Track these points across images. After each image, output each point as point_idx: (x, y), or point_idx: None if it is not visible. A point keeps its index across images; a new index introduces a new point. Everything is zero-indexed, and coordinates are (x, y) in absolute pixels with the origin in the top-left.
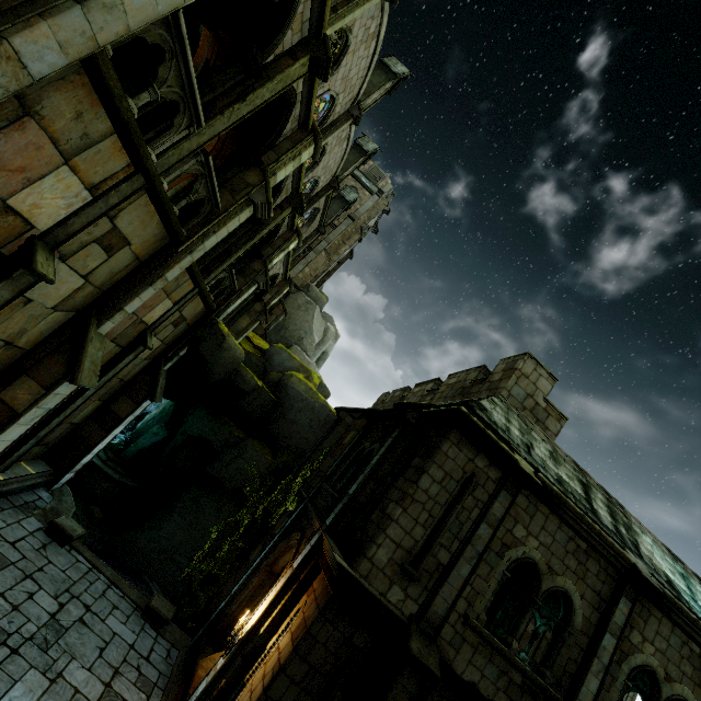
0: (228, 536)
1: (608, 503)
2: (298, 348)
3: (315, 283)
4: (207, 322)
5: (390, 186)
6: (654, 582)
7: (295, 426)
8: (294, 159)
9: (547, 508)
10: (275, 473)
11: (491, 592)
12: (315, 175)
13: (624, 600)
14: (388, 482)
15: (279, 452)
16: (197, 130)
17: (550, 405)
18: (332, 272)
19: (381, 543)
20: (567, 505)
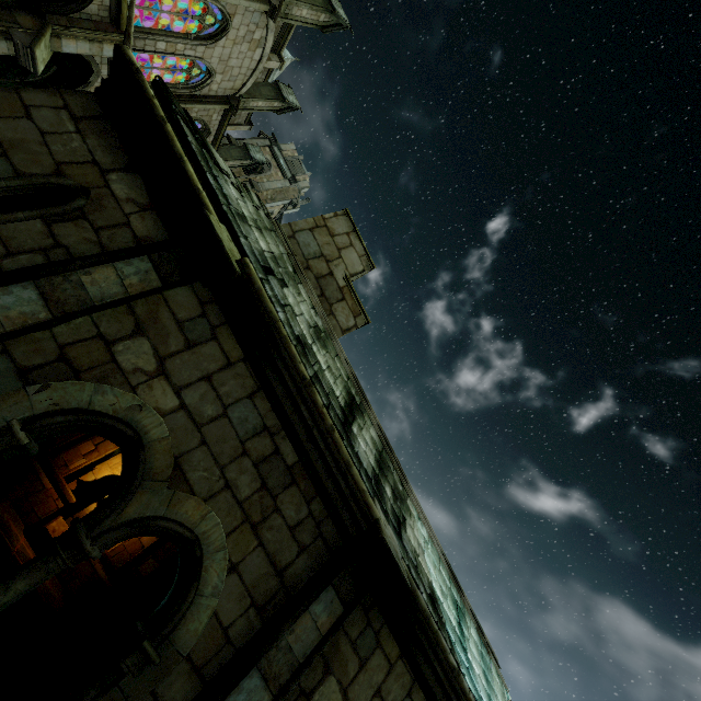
0: None
1: (382, 449)
2: None
3: None
4: None
5: (307, 184)
6: (402, 566)
7: None
8: None
9: (239, 348)
10: None
11: None
12: (209, 62)
13: (331, 598)
14: None
15: None
16: None
17: (351, 289)
18: None
19: None
20: (283, 348)
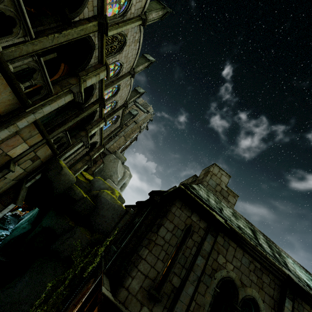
0: (58, 287)
1: (266, 240)
2: (110, 180)
3: (120, 151)
4: (53, 160)
5: (152, 110)
6: (301, 285)
7: (104, 218)
8: (95, 75)
9: (235, 244)
10: (91, 245)
11: (208, 304)
12: (116, 99)
13: (288, 300)
14: (143, 236)
15: (94, 233)
16: (31, 41)
17: (229, 189)
18: (127, 146)
19: (134, 276)
20: (246, 240)
